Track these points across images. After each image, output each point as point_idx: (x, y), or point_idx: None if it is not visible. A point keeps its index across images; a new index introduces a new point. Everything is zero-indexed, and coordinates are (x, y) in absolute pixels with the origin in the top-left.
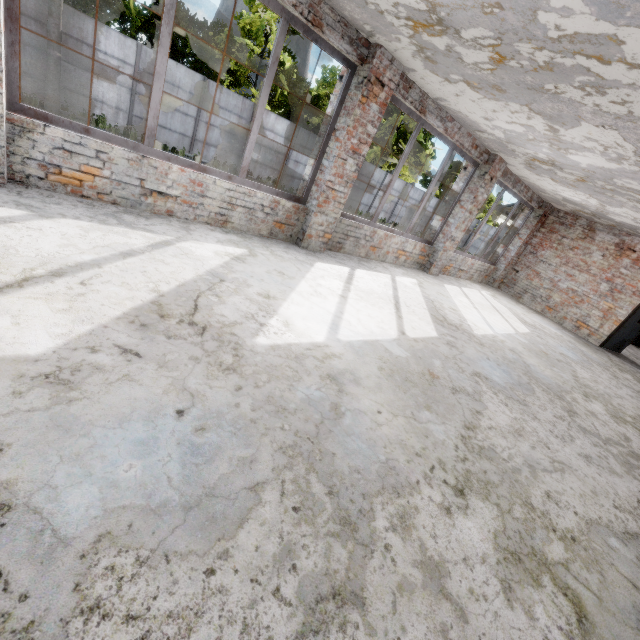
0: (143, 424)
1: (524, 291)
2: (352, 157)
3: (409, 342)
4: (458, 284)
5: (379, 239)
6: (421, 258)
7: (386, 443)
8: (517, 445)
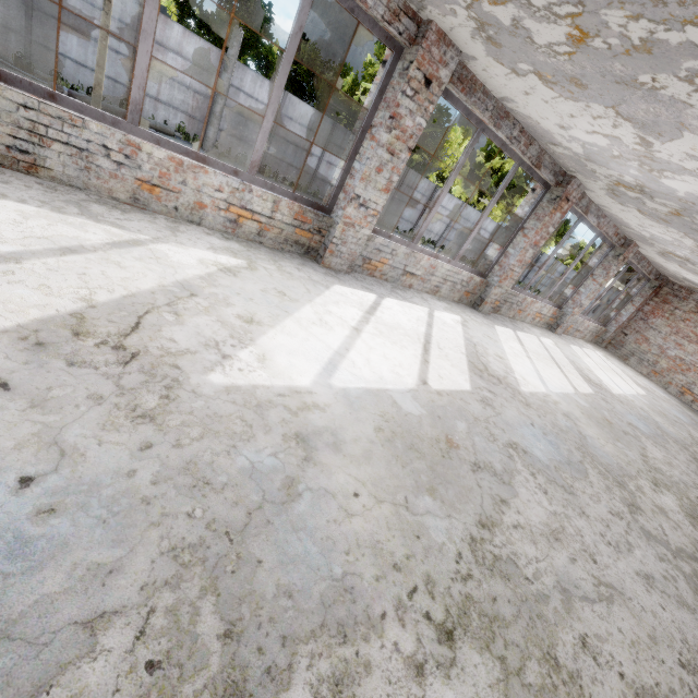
0: (527, 428)
1: (631, 354)
2: (532, 248)
3: (583, 396)
4: (577, 344)
5: (526, 304)
6: (551, 320)
7: (612, 455)
8: (672, 471)
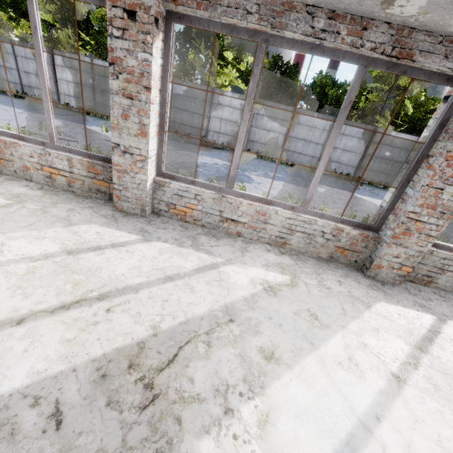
0: None
1: None
2: None
3: None
4: None
5: None
6: None
7: None
8: None
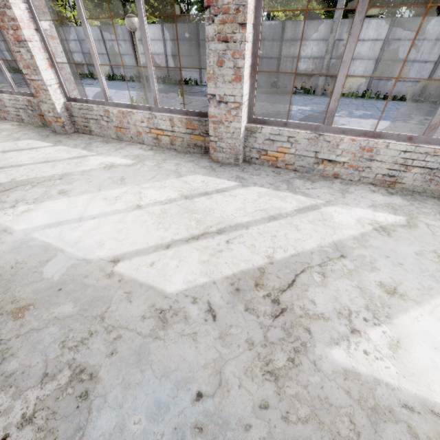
0: (171, 387)
1: None
2: None
3: None
4: None
5: None
6: None
7: None
8: None
